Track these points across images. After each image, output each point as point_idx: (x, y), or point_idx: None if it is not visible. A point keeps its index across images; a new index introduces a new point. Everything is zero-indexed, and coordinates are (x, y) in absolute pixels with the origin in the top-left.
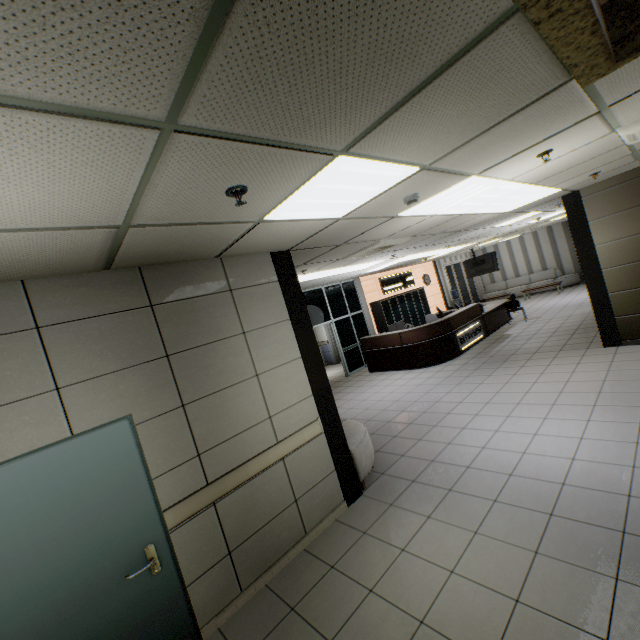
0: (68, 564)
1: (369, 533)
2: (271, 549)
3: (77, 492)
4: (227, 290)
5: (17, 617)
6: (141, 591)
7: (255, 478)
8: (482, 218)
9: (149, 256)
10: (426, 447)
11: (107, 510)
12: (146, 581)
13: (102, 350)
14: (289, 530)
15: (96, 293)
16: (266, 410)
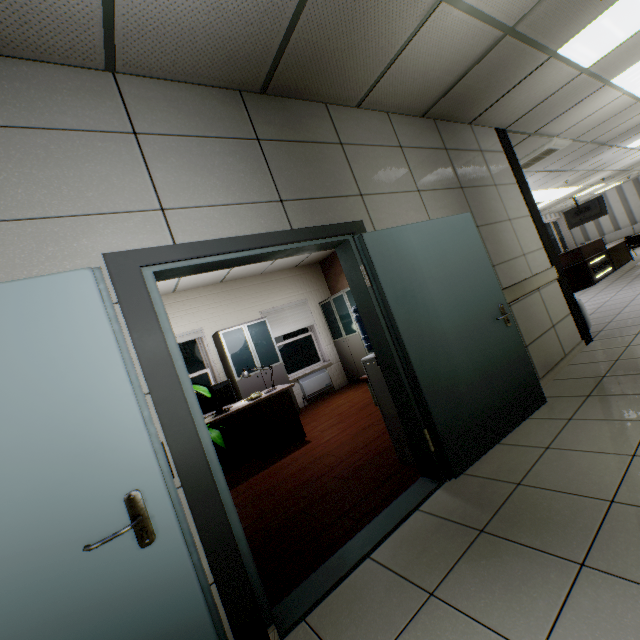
0: (464, 300)
1: (633, 345)
2: (547, 356)
3: (457, 253)
4: (478, 151)
5: (449, 324)
6: (503, 336)
7: (526, 298)
8: (639, 118)
9: (458, 99)
10: (633, 313)
11: (473, 272)
12: (503, 330)
13: (430, 173)
14: (554, 347)
15: (419, 132)
16: (520, 249)
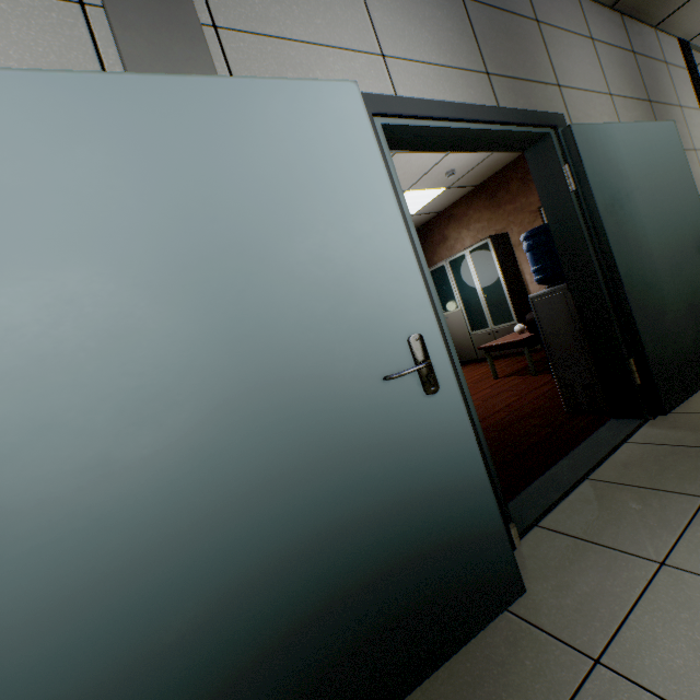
0: (669, 221)
1: None
2: None
3: (661, 167)
4: (663, 62)
5: (655, 245)
6: None
7: None
8: None
9: None
10: None
11: (678, 191)
12: None
13: (620, 76)
14: None
15: (607, 26)
16: None
